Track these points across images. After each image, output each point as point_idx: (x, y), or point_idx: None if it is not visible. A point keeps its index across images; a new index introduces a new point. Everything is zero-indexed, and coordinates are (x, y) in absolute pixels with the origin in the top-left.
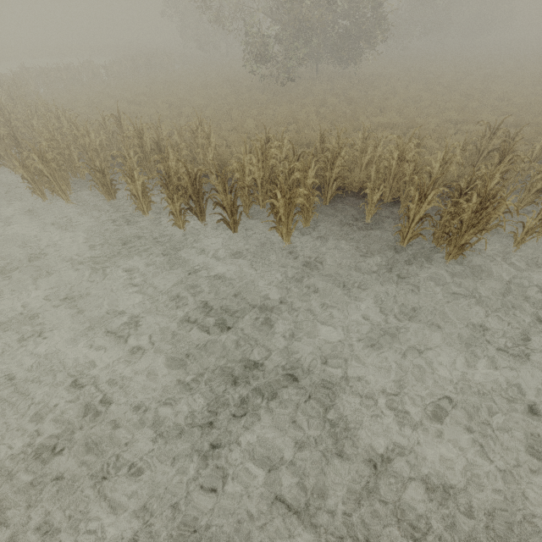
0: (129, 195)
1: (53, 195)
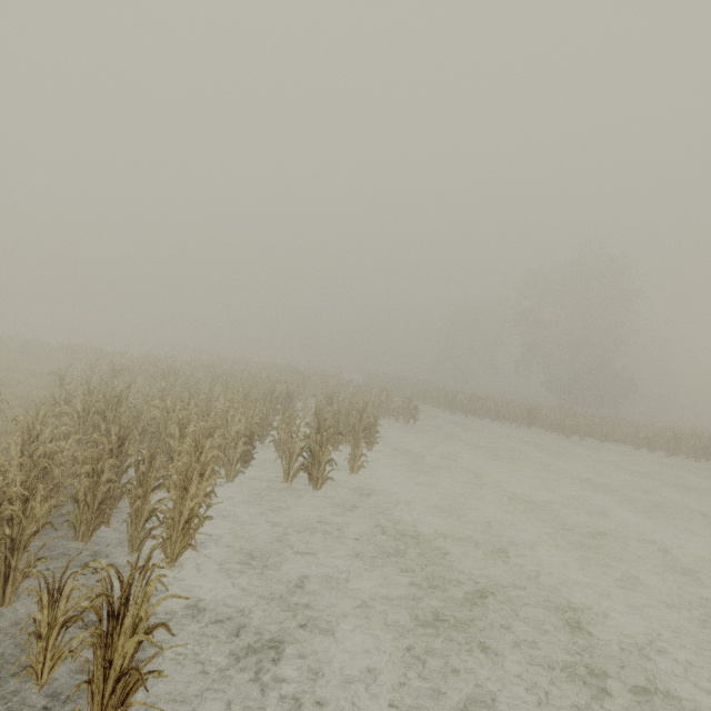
0: (633, 439)
1: (585, 435)
